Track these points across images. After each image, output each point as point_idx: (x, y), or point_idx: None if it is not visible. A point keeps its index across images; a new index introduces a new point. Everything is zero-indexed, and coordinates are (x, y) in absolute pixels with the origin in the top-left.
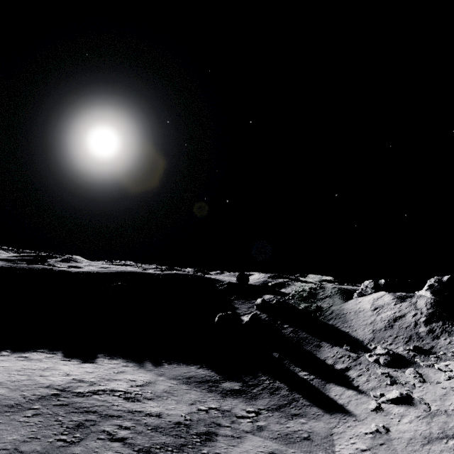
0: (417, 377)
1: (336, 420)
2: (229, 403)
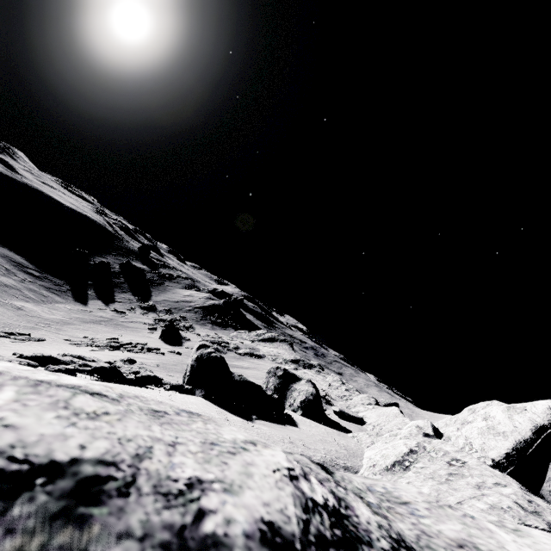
0: (143, 313)
1: (75, 303)
2: (19, 272)
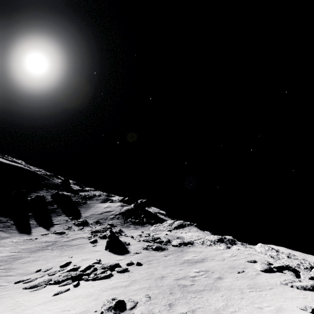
0: (80, 228)
1: (19, 235)
2: None
